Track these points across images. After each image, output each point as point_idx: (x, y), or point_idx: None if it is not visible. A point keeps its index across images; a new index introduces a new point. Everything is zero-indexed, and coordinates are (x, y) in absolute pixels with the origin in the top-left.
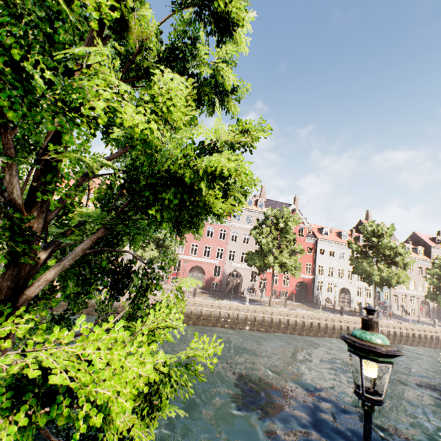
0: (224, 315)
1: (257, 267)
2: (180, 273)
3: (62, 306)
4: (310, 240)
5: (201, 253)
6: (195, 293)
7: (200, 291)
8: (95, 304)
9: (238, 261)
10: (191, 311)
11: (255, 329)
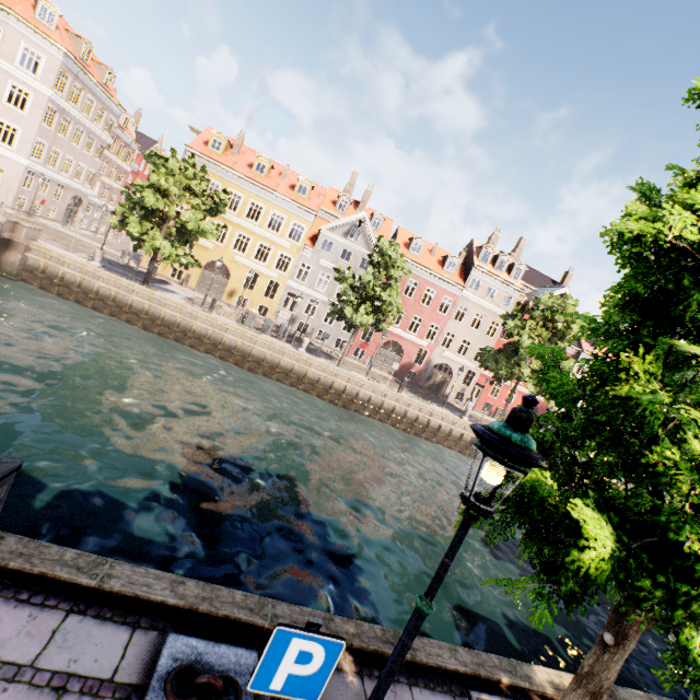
0: (433, 426)
1: (495, 374)
2: (369, 346)
3: (234, 356)
4: (570, 348)
5: (406, 326)
6: (403, 387)
7: (393, 379)
8: (274, 365)
9: (454, 351)
10: (394, 408)
11: (468, 453)
